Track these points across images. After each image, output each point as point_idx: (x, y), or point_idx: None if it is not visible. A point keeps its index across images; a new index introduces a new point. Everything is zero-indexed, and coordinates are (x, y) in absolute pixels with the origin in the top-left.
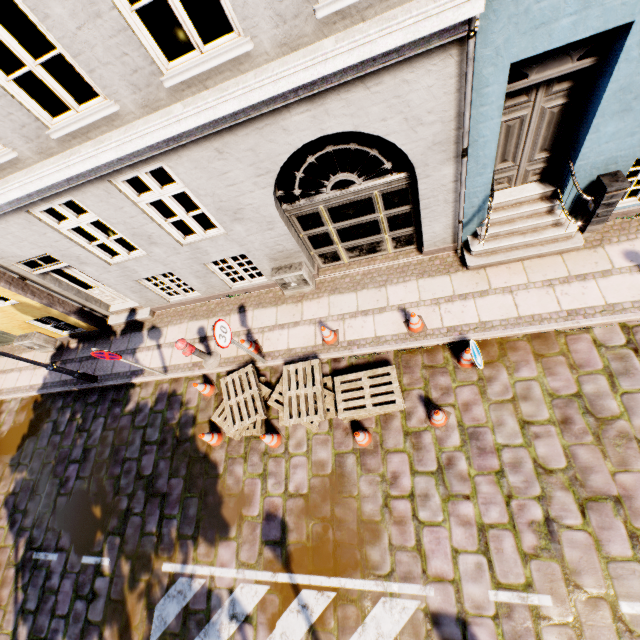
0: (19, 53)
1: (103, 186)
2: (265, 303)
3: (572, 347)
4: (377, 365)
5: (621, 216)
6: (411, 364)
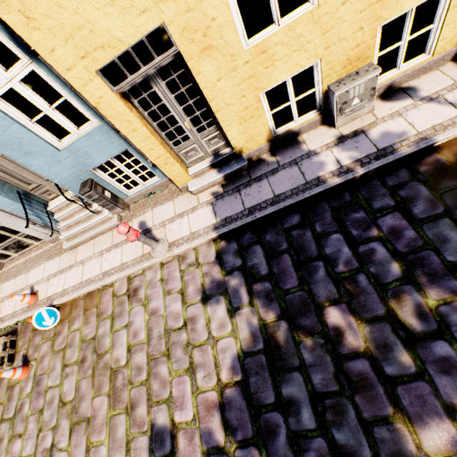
0: None
1: None
2: None
3: (102, 300)
4: (11, 334)
5: (143, 196)
6: (27, 329)
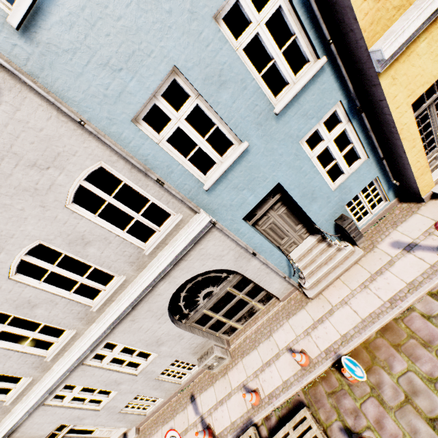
0: (27, 334)
1: (80, 368)
2: (205, 385)
3: (412, 327)
4: (296, 409)
5: (371, 225)
6: (318, 396)
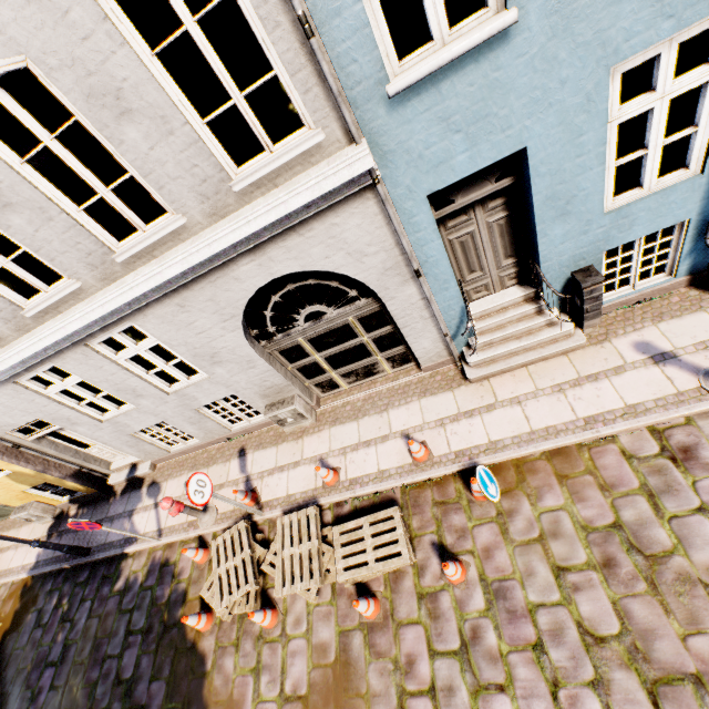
0: None
1: (80, 350)
2: (265, 443)
3: (599, 462)
4: (383, 506)
5: (621, 306)
6: (420, 501)
